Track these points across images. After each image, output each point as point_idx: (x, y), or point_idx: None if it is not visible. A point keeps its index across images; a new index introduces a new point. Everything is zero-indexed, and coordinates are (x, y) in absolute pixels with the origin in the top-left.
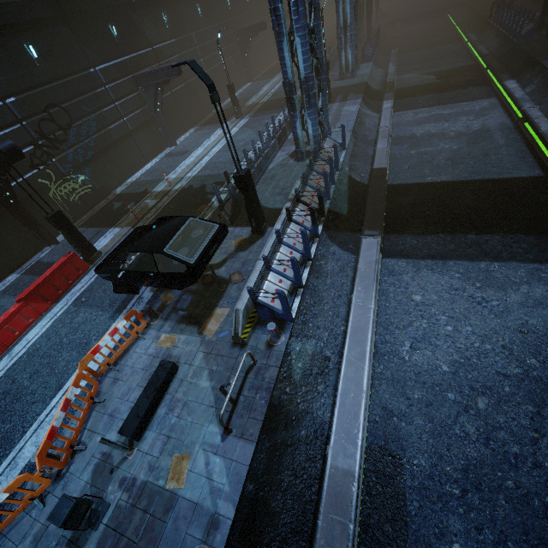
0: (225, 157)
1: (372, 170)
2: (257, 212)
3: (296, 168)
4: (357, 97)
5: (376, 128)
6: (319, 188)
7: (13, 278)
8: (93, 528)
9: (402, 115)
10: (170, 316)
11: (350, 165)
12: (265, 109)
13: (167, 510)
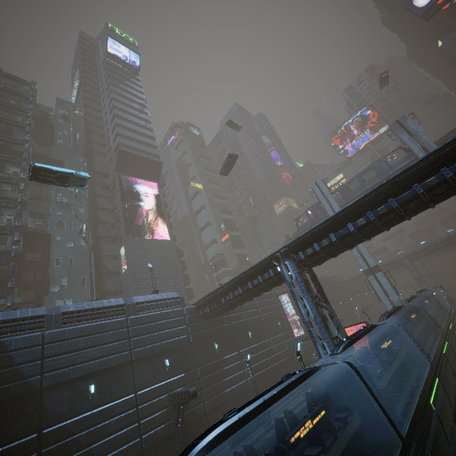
0: None
1: None
2: None
3: None
4: None
5: None
6: None
7: None
8: None
9: None
10: None
11: None
12: None
13: None
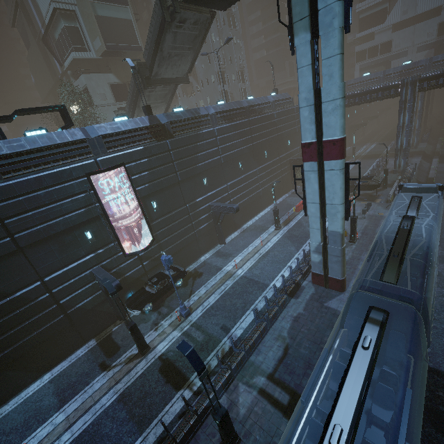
0: (355, 171)
1: (427, 178)
2: (387, 181)
3: (393, 175)
4: (419, 156)
5: (428, 168)
6: (410, 176)
7: (288, 194)
8: (364, 218)
9: (442, 164)
10: (361, 200)
11: (417, 177)
12: (366, 158)
13: (381, 217)
